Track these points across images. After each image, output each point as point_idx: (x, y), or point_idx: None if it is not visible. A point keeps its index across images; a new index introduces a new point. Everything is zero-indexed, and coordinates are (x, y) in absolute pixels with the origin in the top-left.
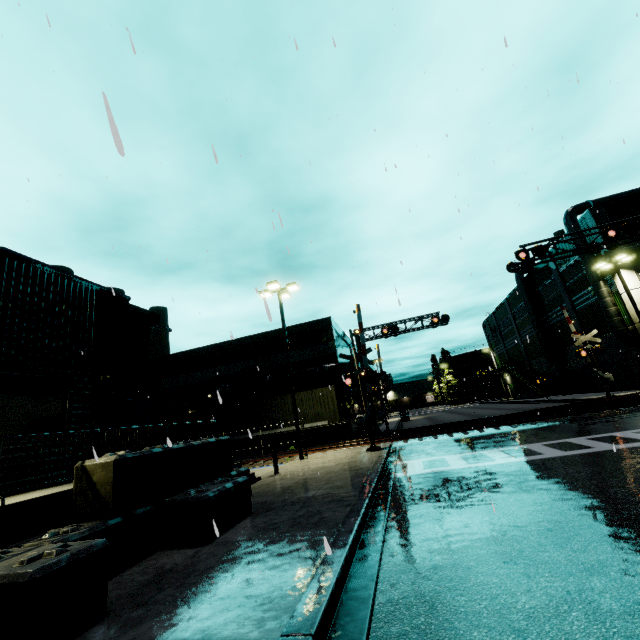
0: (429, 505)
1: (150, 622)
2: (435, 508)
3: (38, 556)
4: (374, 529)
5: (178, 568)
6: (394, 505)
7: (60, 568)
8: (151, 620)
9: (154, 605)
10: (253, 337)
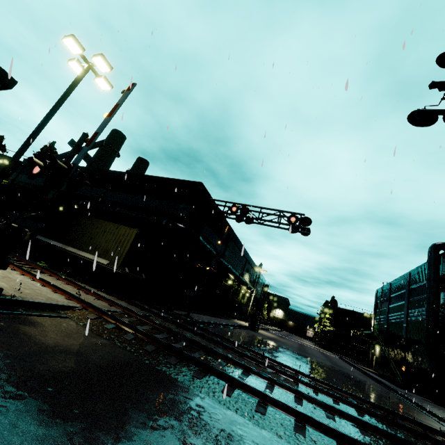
0: None
1: None
2: None
3: None
4: None
5: None
6: None
7: None
8: None
9: None
10: (135, 175)
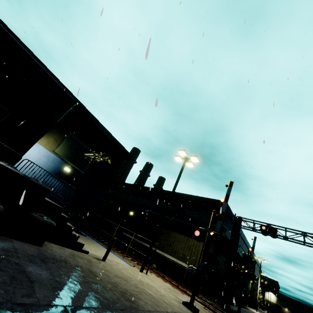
0: None
1: None
2: None
3: None
4: None
5: None
6: None
7: None
8: None
9: None
10: (177, 193)
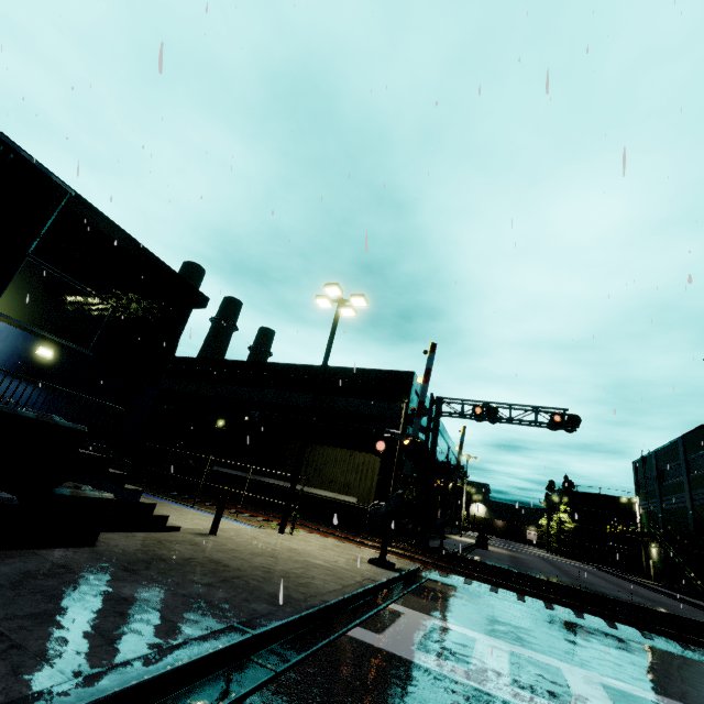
0: None
1: None
2: None
3: None
4: None
5: None
6: None
7: None
8: None
9: None
10: (317, 368)
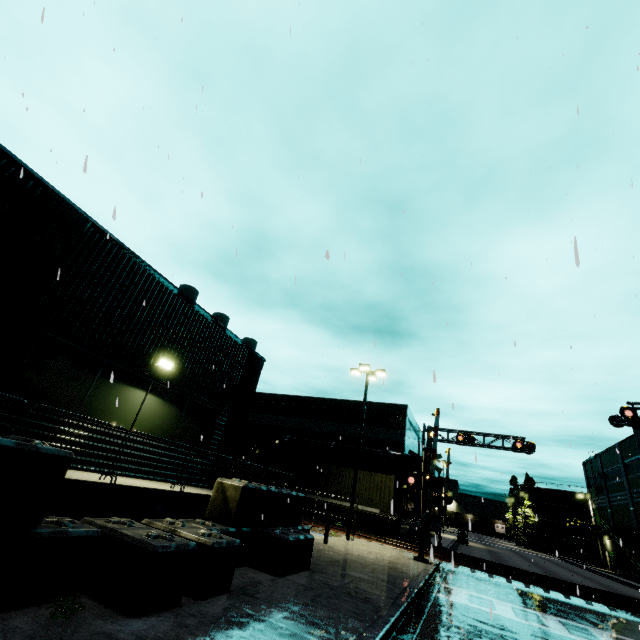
0: (463, 632)
1: (258, 607)
2: (468, 637)
3: (210, 534)
4: (409, 626)
5: (264, 584)
6: (430, 618)
7: (223, 547)
8: (259, 606)
9: (257, 599)
10: (330, 400)
